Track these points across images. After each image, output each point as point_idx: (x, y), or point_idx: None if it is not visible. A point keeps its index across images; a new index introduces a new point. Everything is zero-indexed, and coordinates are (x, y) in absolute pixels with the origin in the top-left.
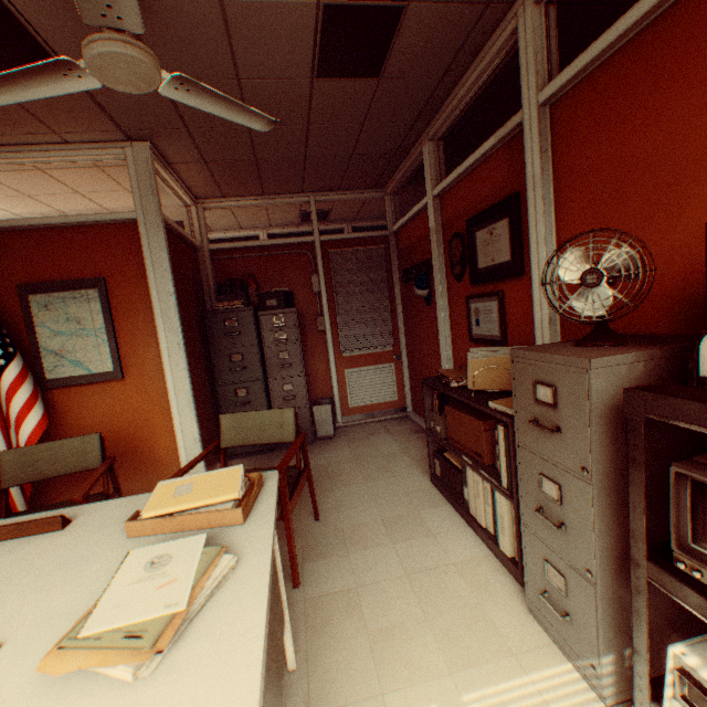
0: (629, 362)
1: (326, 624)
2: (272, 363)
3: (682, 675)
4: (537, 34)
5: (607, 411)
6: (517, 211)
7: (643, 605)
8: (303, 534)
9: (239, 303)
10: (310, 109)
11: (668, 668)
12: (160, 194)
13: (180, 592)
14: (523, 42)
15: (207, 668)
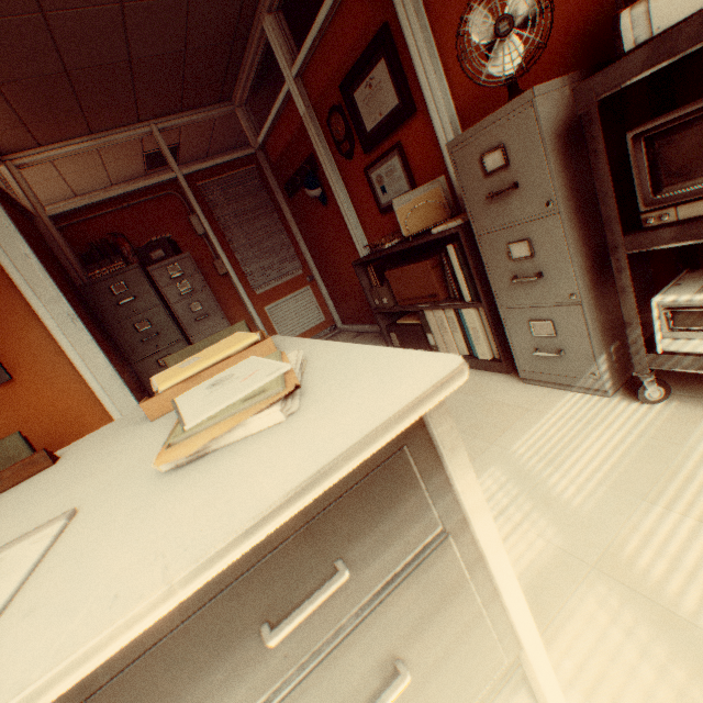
0: (559, 89)
1: None
2: (187, 320)
3: (668, 310)
4: None
5: (554, 139)
6: (392, 44)
7: (627, 280)
8: None
9: (119, 264)
10: None
11: (655, 318)
12: None
13: (273, 368)
14: None
15: (356, 379)
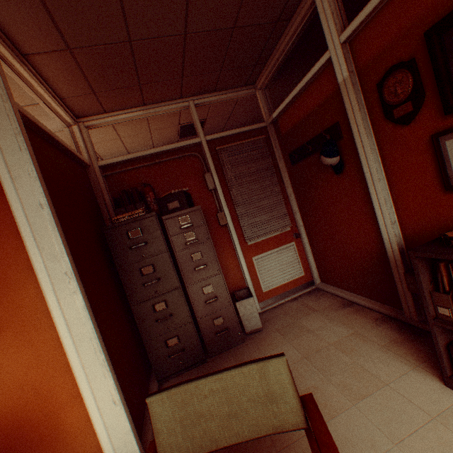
0: None
1: None
2: (186, 268)
3: None
4: None
5: None
6: None
7: None
8: None
9: (139, 211)
10: None
11: None
12: (34, 115)
13: None
14: None
15: None
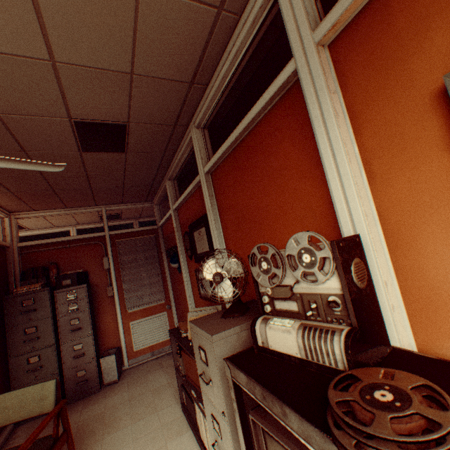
0: (238, 332)
1: None
2: (64, 329)
3: None
4: (200, 141)
5: None
6: (207, 224)
7: None
8: None
9: (37, 285)
10: (86, 165)
11: None
12: None
13: None
14: (195, 143)
15: None
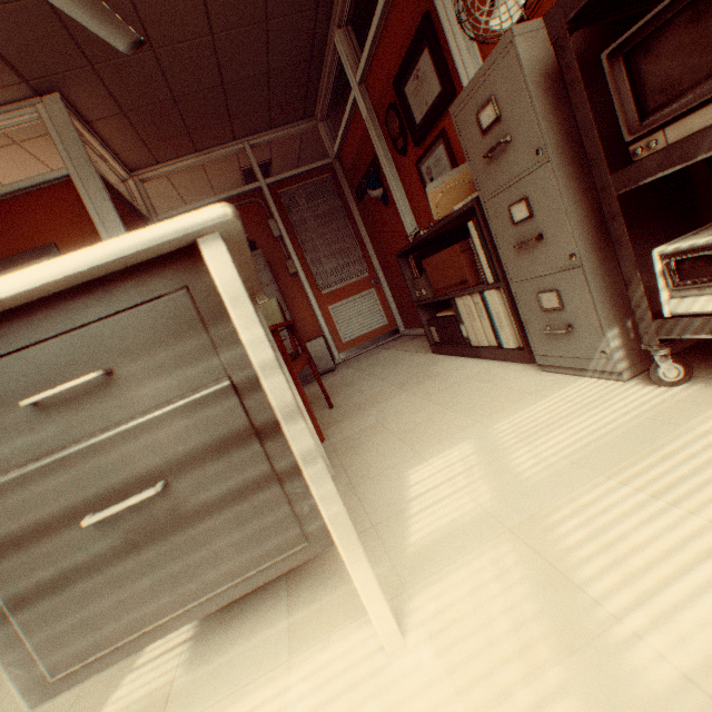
0: None
1: (356, 446)
2: None
3: (668, 259)
4: None
5: (542, 80)
6: (432, 32)
7: (620, 227)
8: (320, 419)
9: None
10: (208, 11)
11: (658, 273)
12: None
13: None
14: None
15: None
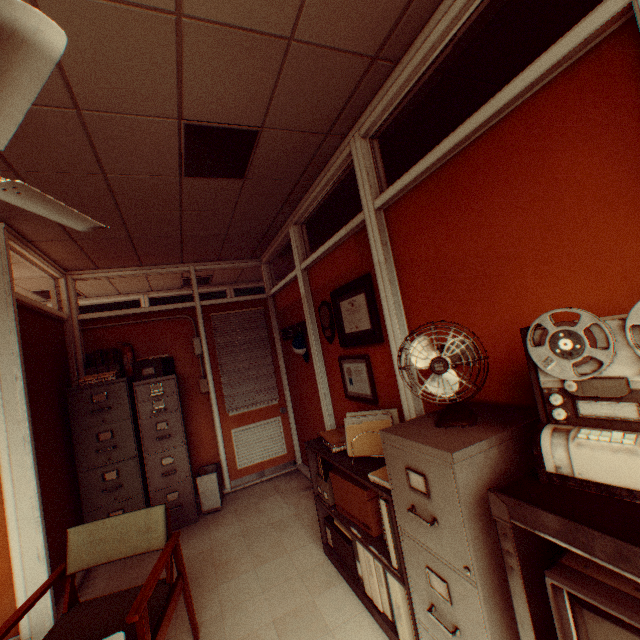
0: (485, 449)
1: None
2: (149, 436)
3: None
4: (367, 159)
5: (476, 503)
6: (371, 288)
7: None
8: None
9: (110, 375)
10: (183, 199)
11: None
12: (22, 268)
13: None
14: (357, 163)
15: None
